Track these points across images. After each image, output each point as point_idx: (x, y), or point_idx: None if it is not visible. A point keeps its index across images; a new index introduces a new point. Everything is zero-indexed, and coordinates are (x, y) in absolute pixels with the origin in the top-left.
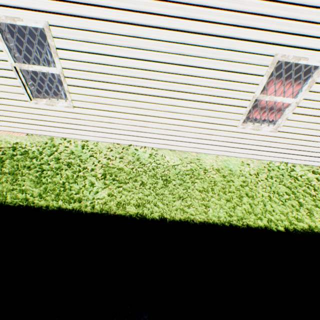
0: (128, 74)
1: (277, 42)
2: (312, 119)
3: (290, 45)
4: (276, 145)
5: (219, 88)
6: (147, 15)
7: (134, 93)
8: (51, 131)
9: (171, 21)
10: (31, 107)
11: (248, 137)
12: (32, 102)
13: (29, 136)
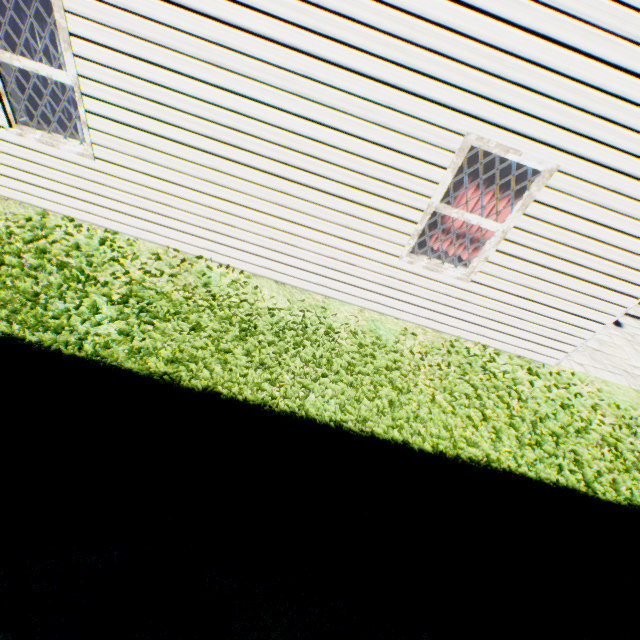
0: (205, 115)
1: (471, 111)
2: (530, 268)
3: (491, 122)
4: (468, 308)
5: (369, 176)
6: (245, 10)
7: (214, 154)
8: (46, 198)
9: (287, 30)
10: (10, 142)
11: (419, 283)
12: (13, 131)
13: None
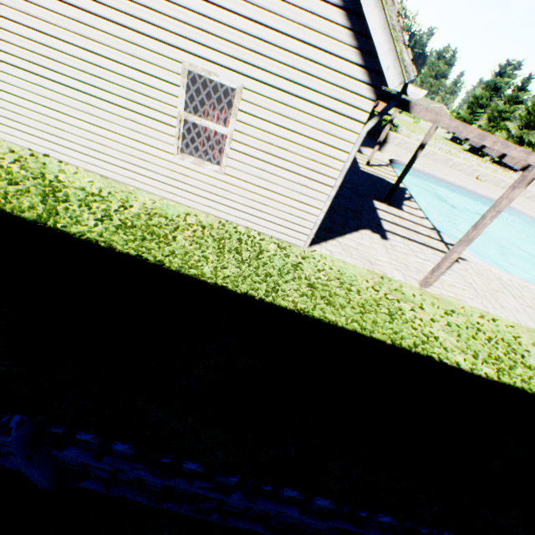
0: (28, 47)
1: (180, 47)
2: (258, 163)
3: (195, 54)
4: (232, 197)
5: (137, 92)
6: None
7: (39, 76)
8: None
9: None
10: None
11: (194, 176)
12: None
13: None
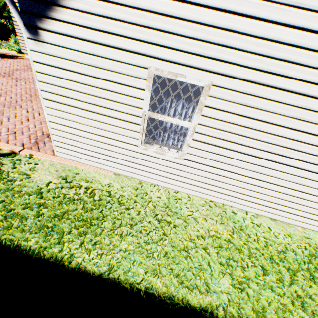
0: (271, 141)
1: None
2: None
3: None
4: None
5: None
6: None
7: (265, 159)
8: (142, 175)
9: None
10: (136, 151)
11: None
12: (141, 147)
13: (116, 175)
